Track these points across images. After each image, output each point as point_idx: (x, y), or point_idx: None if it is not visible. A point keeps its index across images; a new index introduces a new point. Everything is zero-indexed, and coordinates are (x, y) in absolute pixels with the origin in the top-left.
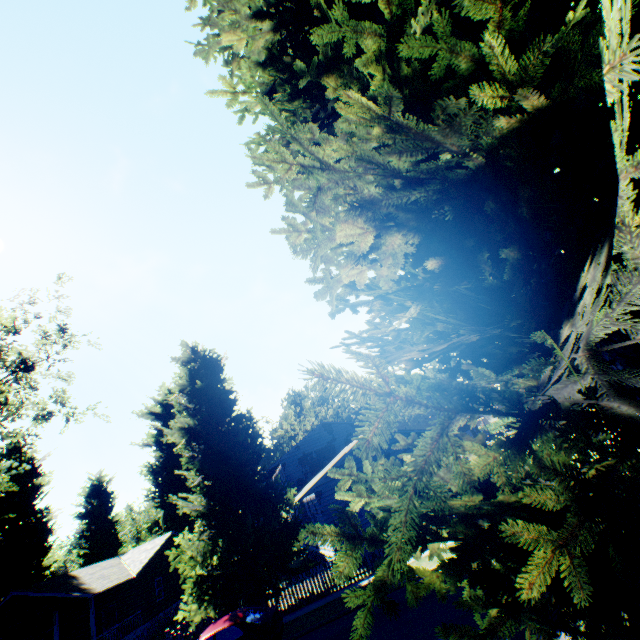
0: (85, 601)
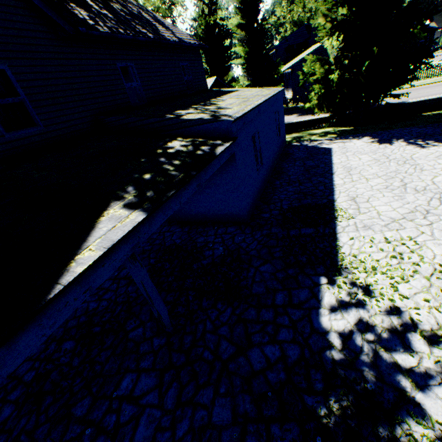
0: None
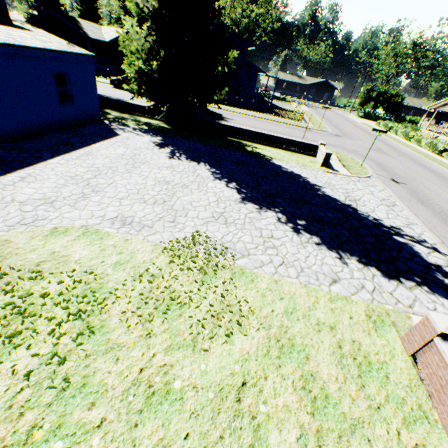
0: (85, 38)
